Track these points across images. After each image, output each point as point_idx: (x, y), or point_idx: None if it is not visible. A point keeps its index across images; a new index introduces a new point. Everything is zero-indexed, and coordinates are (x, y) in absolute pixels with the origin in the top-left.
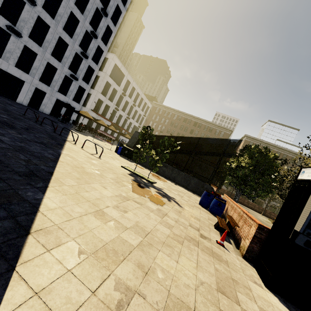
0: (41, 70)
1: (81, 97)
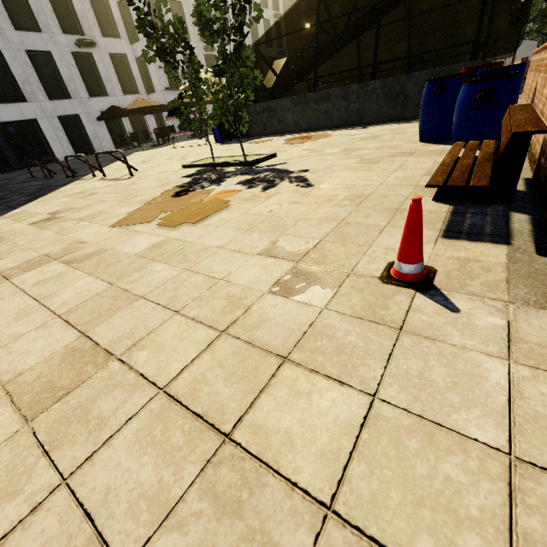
0: (33, 77)
1: (132, 76)
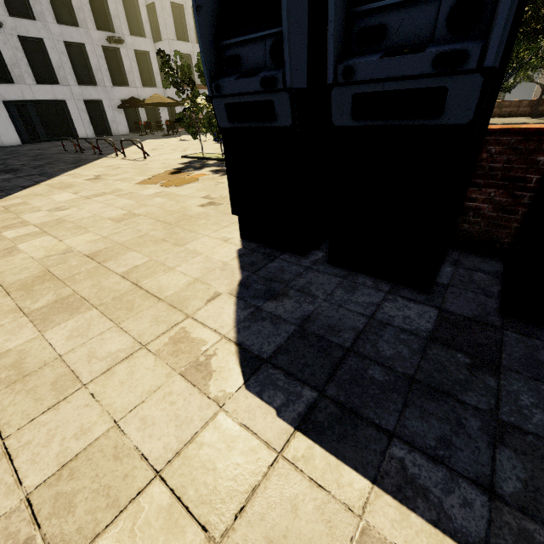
0: (67, 64)
1: (152, 72)
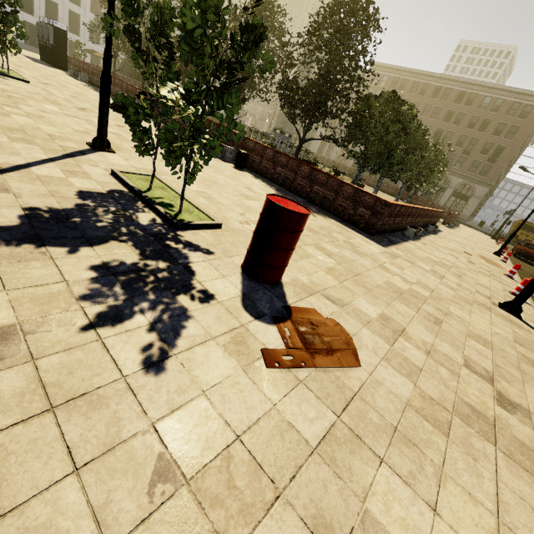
0: (67, 20)
1: None
